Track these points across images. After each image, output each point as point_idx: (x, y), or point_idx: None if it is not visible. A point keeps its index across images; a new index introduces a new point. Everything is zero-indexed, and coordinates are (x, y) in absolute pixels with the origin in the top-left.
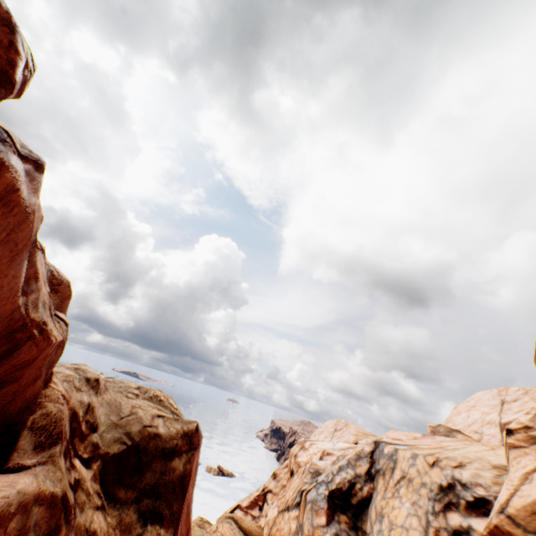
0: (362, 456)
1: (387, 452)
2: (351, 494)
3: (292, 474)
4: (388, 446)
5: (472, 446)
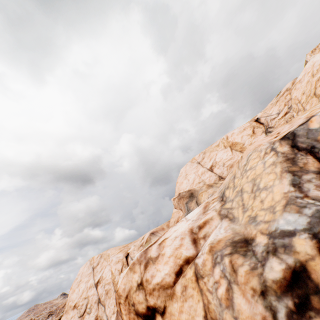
0: (292, 156)
1: None
2: None
3: (155, 314)
4: (314, 120)
5: (317, 106)
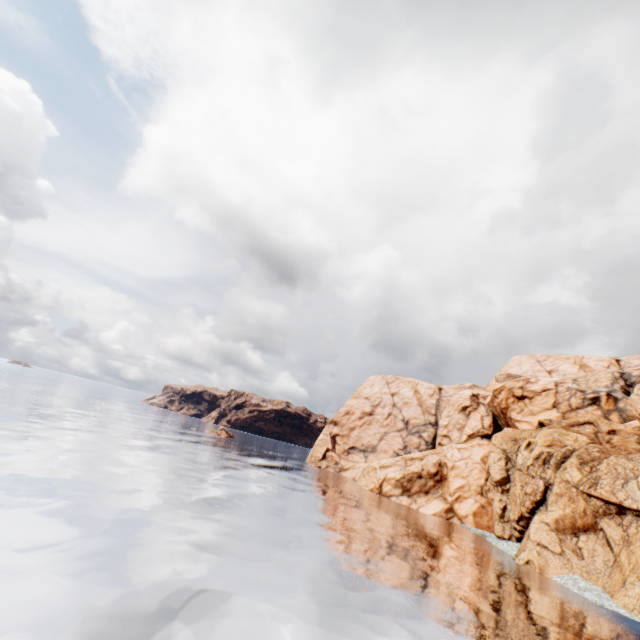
0: (616, 378)
1: (635, 375)
2: (629, 393)
3: (525, 398)
4: (634, 372)
5: None
